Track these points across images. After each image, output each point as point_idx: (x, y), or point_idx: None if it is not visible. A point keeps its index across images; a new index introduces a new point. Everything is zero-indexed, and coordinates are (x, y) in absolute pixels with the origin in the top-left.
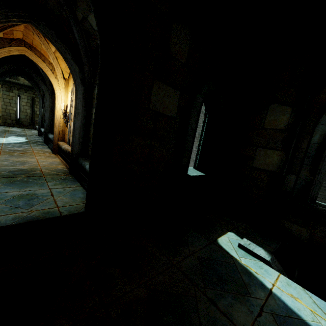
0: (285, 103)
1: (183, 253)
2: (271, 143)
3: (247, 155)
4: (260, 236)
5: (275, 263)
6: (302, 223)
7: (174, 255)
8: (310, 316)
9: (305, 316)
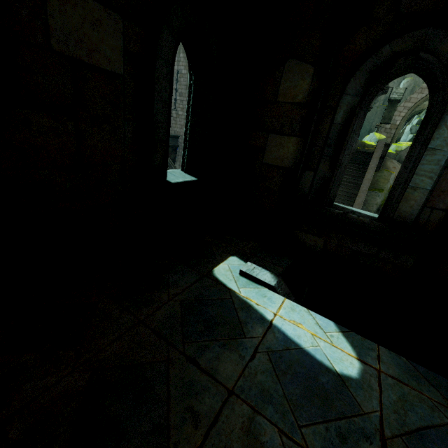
0: (306, 59)
1: (158, 301)
2: (287, 126)
3: (256, 146)
4: (269, 255)
5: (282, 286)
6: (317, 232)
7: (144, 306)
8: (310, 341)
9: (305, 342)
